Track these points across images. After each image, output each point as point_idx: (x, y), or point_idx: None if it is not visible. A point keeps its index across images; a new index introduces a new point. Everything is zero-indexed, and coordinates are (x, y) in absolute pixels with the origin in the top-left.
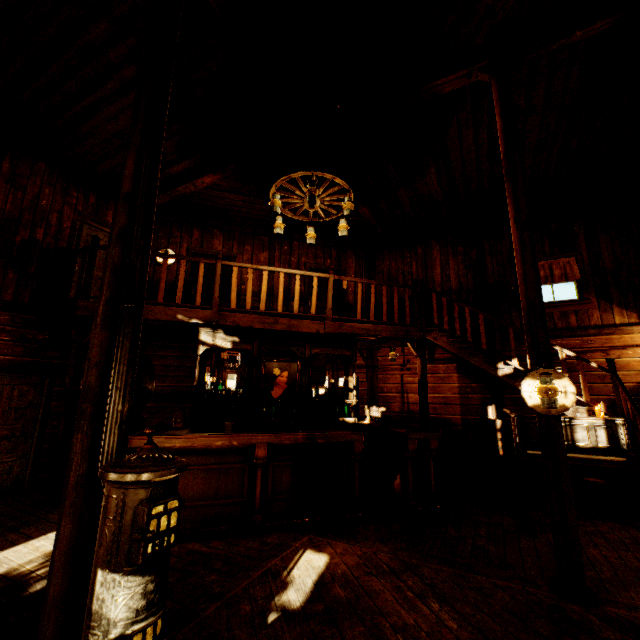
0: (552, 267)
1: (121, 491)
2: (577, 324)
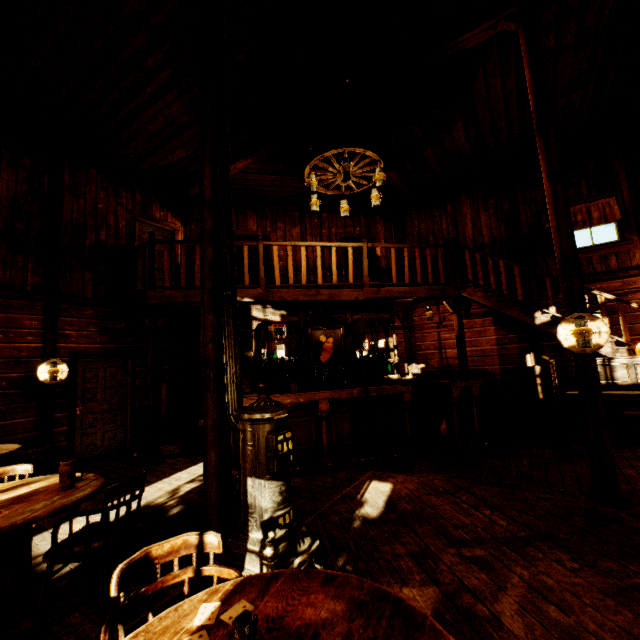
0: (590, 210)
1: (254, 426)
2: (618, 266)
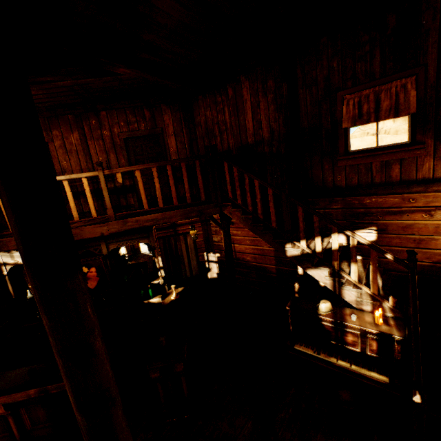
0: (380, 97)
1: None
2: (400, 178)
